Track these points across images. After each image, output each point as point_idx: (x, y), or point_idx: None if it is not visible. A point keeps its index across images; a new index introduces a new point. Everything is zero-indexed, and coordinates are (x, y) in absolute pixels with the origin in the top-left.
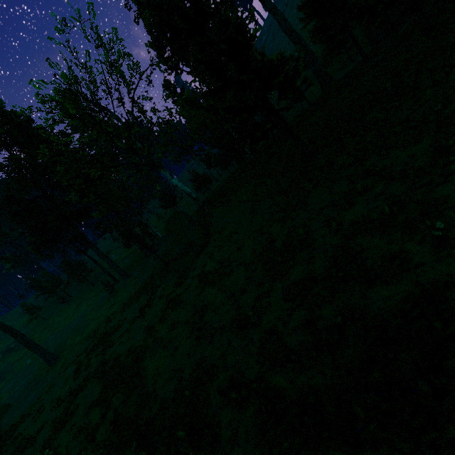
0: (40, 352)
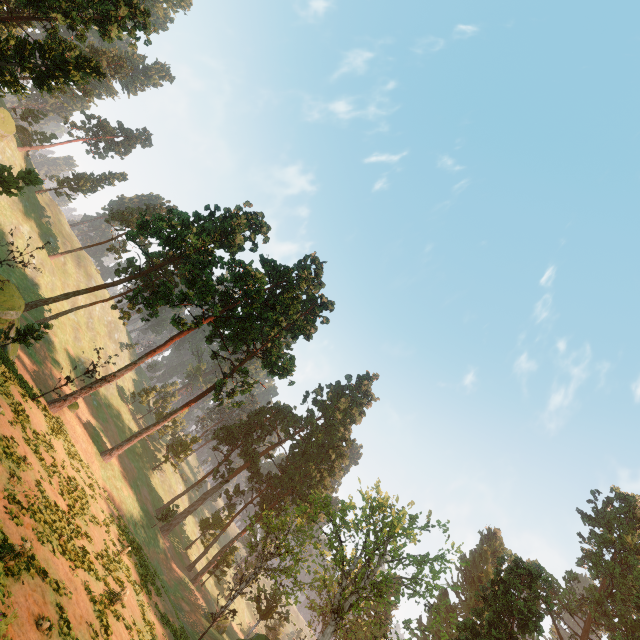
0: (126, 445)
